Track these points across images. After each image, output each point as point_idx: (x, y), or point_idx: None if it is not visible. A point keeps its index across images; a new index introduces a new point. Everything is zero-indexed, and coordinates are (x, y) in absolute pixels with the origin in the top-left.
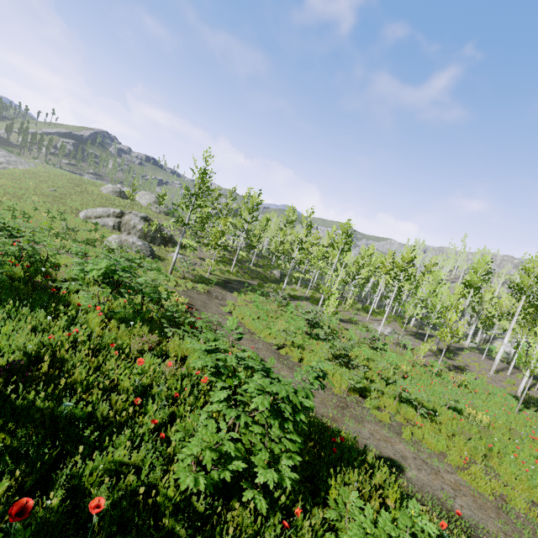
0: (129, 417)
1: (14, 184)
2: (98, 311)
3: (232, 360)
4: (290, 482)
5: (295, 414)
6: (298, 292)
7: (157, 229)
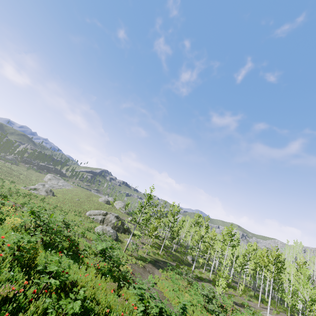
0: (105, 314)
1: (63, 196)
2: (95, 267)
3: (147, 293)
4: None
5: None
6: (203, 275)
7: (122, 223)
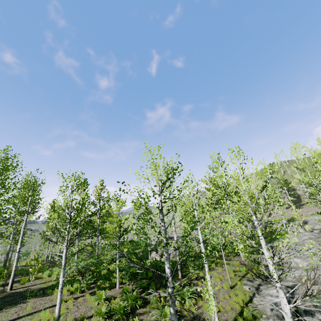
0: None
1: None
2: None
3: None
4: None
5: None
6: None
7: None
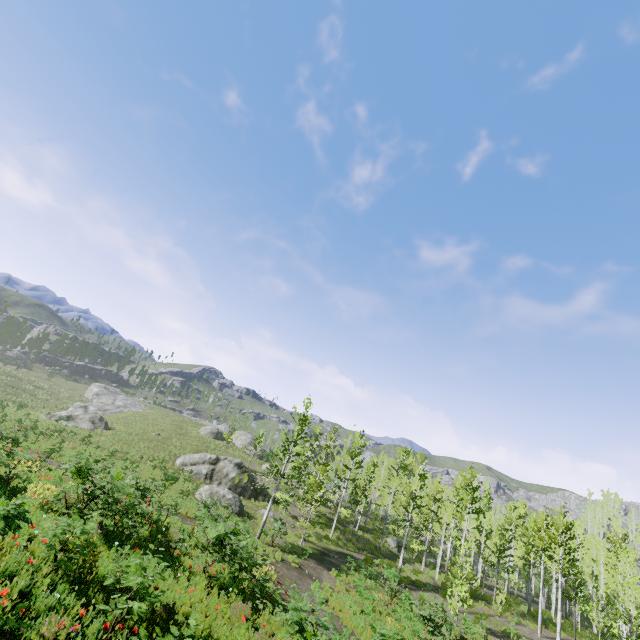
0: None
1: (127, 429)
2: (206, 574)
3: (312, 619)
4: None
5: None
6: (422, 576)
7: (250, 477)
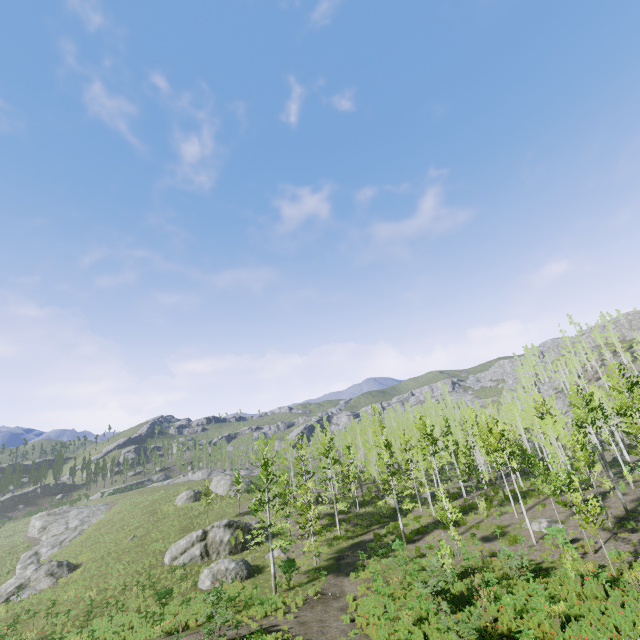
0: None
1: (95, 554)
2: None
3: None
4: None
5: None
6: (423, 520)
7: (244, 528)
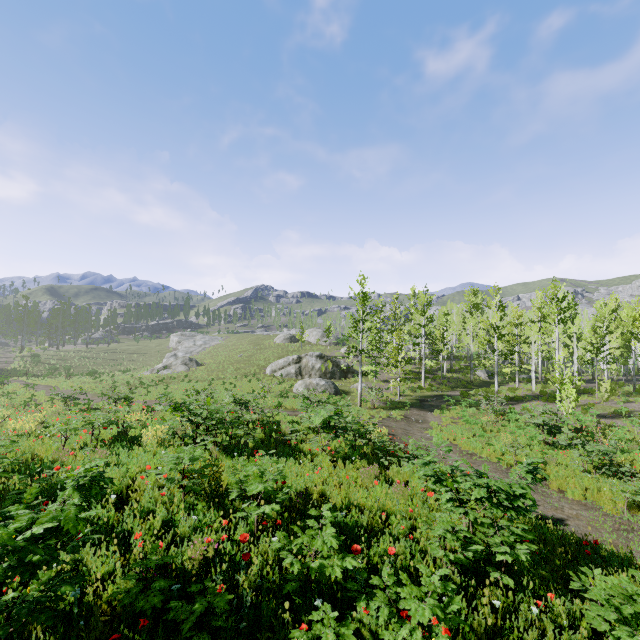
0: (383, 522)
1: (215, 360)
2: (326, 452)
3: (446, 468)
4: (524, 556)
5: (512, 501)
6: (519, 392)
7: (333, 363)
